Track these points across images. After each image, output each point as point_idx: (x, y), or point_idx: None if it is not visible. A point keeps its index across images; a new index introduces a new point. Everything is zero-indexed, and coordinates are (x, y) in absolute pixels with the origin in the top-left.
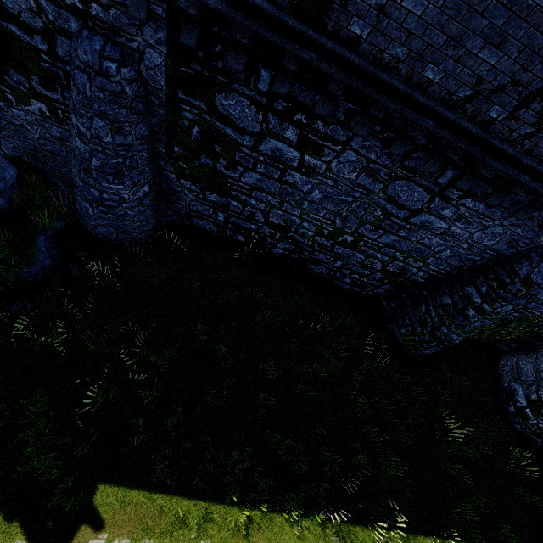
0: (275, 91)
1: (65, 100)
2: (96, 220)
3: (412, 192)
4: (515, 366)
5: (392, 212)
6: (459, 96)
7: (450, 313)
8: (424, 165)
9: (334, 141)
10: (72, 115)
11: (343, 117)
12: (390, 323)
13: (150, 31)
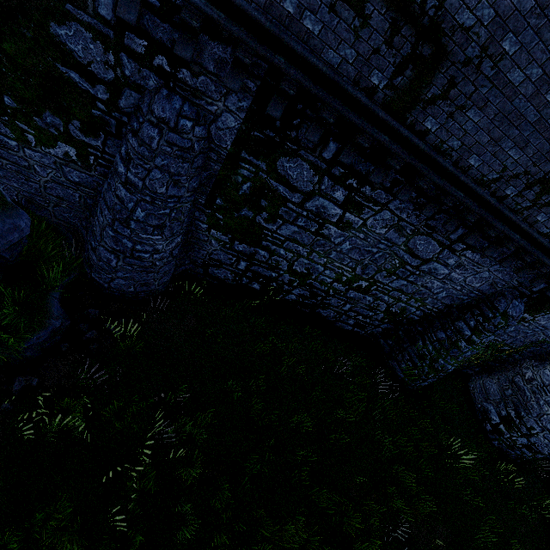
0: (340, 160)
1: (105, 147)
2: (117, 272)
3: (428, 245)
4: (483, 388)
5: (407, 261)
6: (488, 178)
7: (445, 346)
8: (444, 225)
9: (376, 202)
10: (121, 164)
11: (388, 184)
12: (389, 360)
13: (234, 99)
